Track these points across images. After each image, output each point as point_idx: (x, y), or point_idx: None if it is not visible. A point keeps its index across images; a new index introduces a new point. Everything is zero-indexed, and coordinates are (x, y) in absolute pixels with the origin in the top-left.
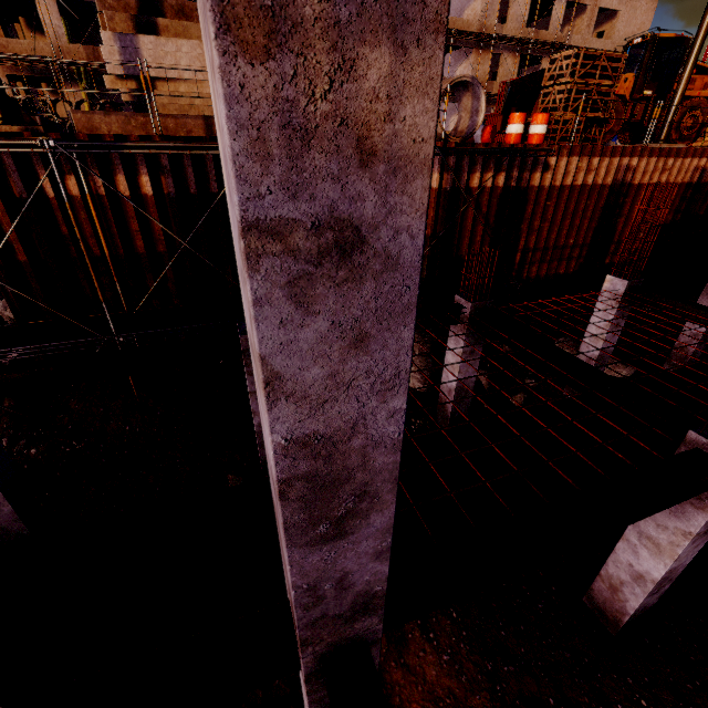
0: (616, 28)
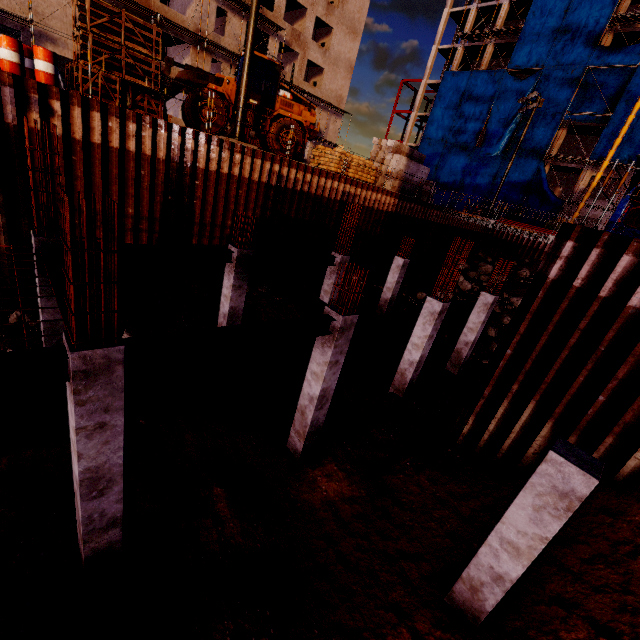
0: (323, 81)
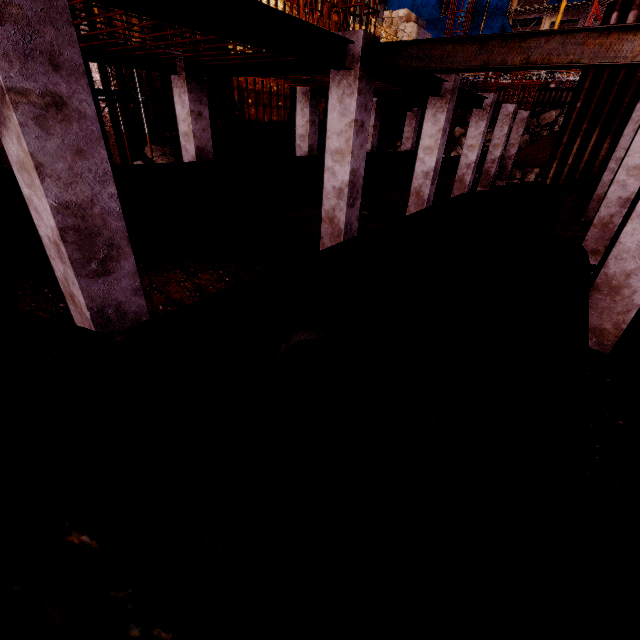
0: None
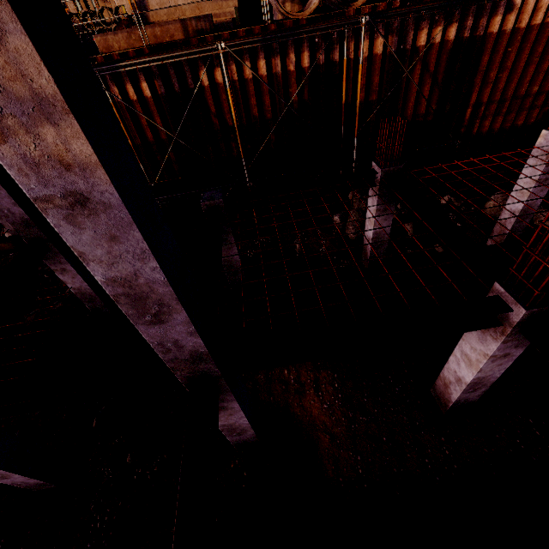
0: None
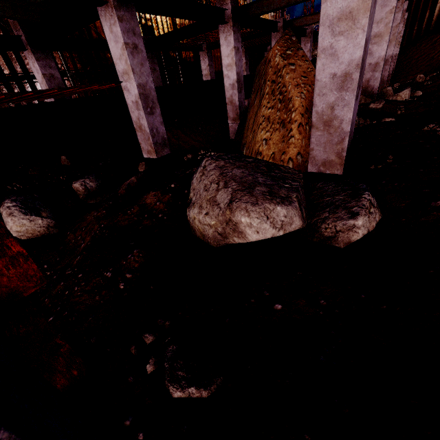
0: None
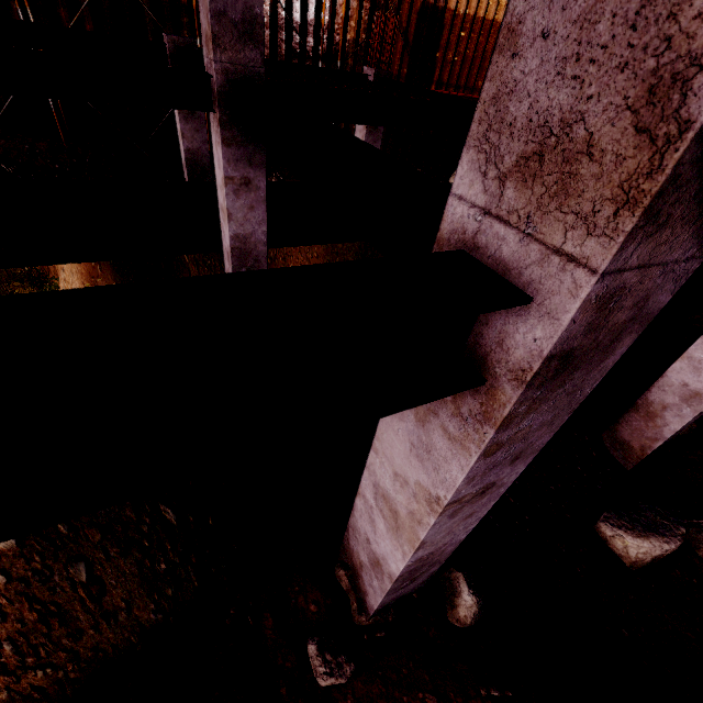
0: None
